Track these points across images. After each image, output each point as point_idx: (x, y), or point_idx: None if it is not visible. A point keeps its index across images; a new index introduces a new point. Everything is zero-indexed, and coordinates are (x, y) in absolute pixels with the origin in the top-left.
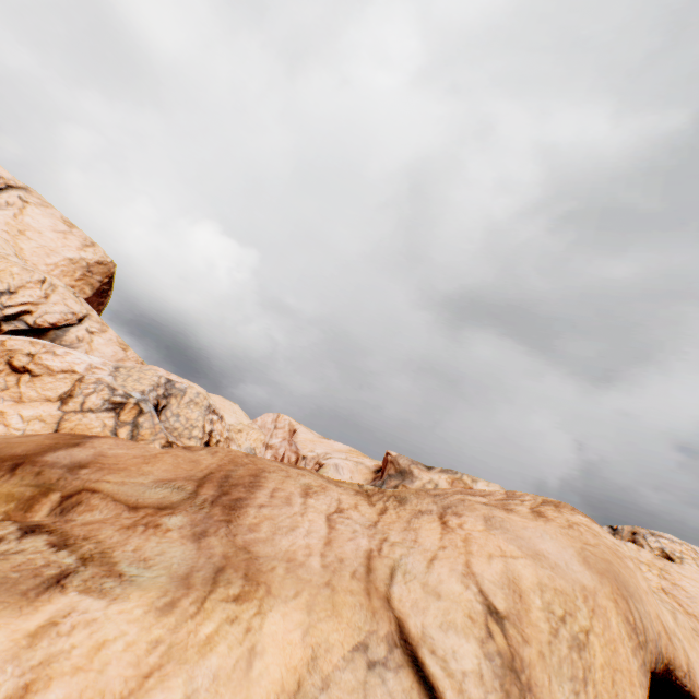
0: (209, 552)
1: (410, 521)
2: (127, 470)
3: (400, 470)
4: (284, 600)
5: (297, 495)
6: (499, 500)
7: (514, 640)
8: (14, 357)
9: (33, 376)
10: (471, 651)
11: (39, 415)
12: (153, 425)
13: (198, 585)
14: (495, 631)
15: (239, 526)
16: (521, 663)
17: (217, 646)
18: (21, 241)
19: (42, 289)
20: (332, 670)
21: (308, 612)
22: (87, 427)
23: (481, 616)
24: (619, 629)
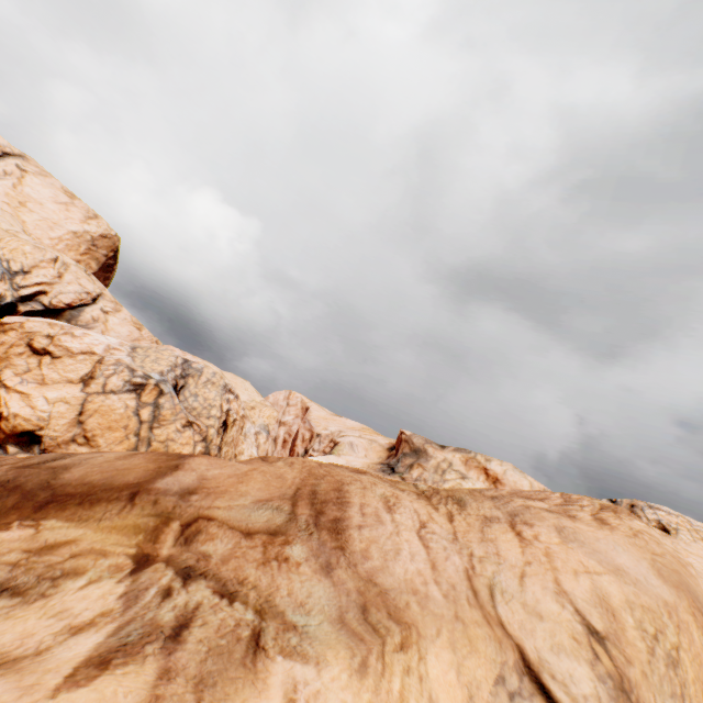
0: (344, 587)
1: (483, 530)
2: (228, 492)
3: (414, 449)
4: (431, 639)
5: (382, 510)
6: (559, 505)
7: (619, 661)
8: (34, 339)
9: (53, 358)
10: (585, 674)
11: (63, 397)
12: (173, 405)
13: (366, 635)
14: (599, 652)
15: (354, 554)
16: (629, 684)
17: (409, 701)
18: (22, 214)
19: (55, 269)
20: None
21: (453, 650)
22: (111, 408)
23: (583, 637)
24: (701, 642)
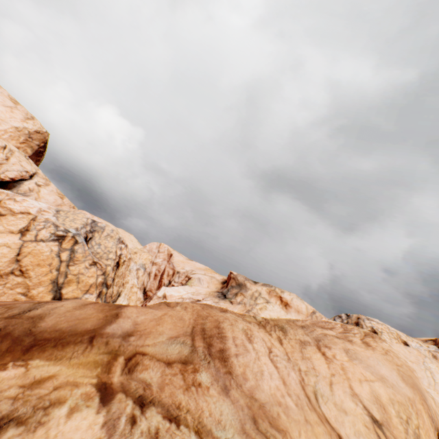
0: (239, 404)
1: (302, 351)
2: (151, 332)
3: (238, 283)
4: None
5: (246, 341)
6: (341, 333)
7: None
8: None
9: None
10: None
11: (6, 243)
12: (84, 251)
13: None
14: (380, 434)
15: (238, 377)
16: None
17: None
18: None
19: (3, 153)
20: None
21: None
22: (40, 251)
23: (370, 425)
24: (428, 422)
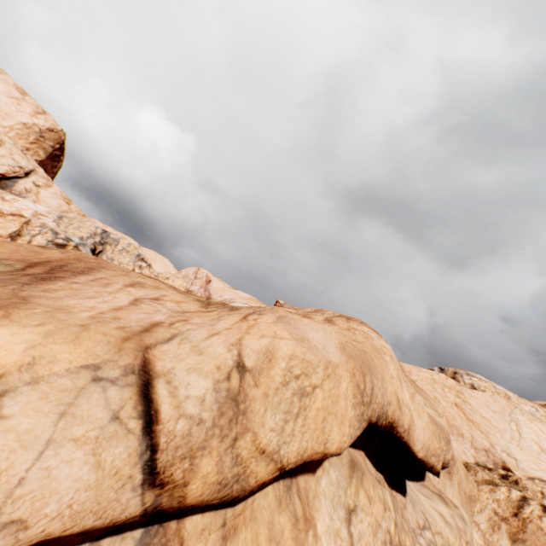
0: None
1: (221, 316)
2: None
3: None
4: (23, 325)
5: (121, 284)
6: (306, 312)
7: (247, 384)
8: None
9: None
10: (203, 385)
11: None
12: None
13: None
14: (234, 377)
15: (35, 288)
16: (245, 398)
17: None
18: None
19: None
20: (49, 374)
21: (45, 336)
22: None
23: (228, 368)
24: (347, 390)
